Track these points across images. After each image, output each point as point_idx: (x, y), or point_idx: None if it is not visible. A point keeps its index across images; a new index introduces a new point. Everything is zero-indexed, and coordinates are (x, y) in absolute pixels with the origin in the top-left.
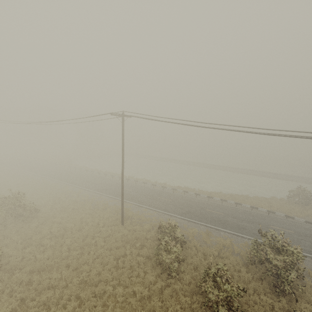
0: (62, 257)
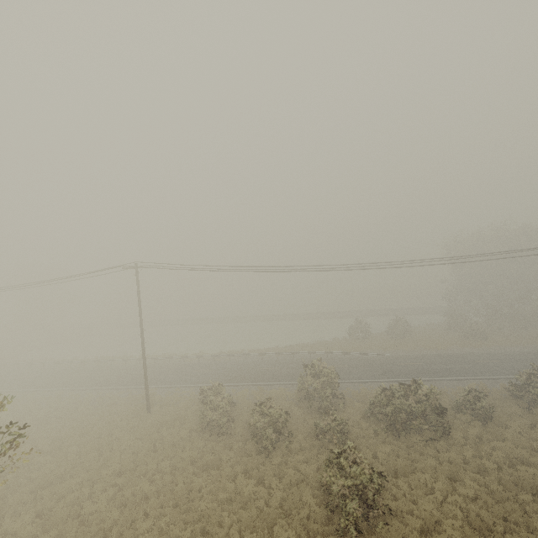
0: (73, 465)
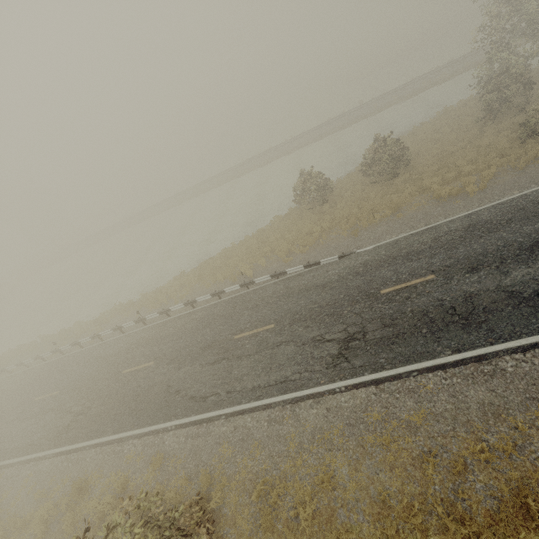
0: None
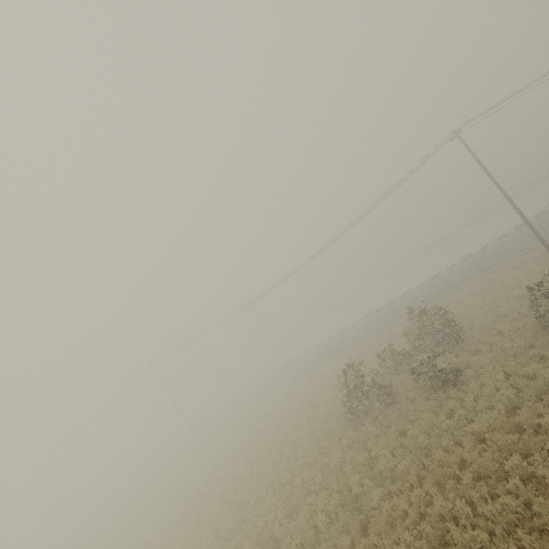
0: None
